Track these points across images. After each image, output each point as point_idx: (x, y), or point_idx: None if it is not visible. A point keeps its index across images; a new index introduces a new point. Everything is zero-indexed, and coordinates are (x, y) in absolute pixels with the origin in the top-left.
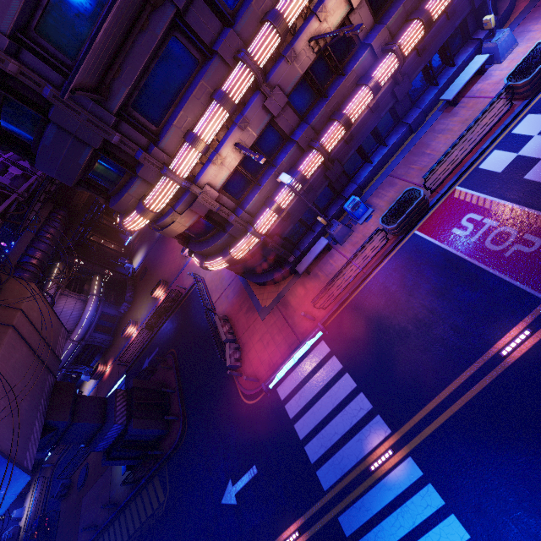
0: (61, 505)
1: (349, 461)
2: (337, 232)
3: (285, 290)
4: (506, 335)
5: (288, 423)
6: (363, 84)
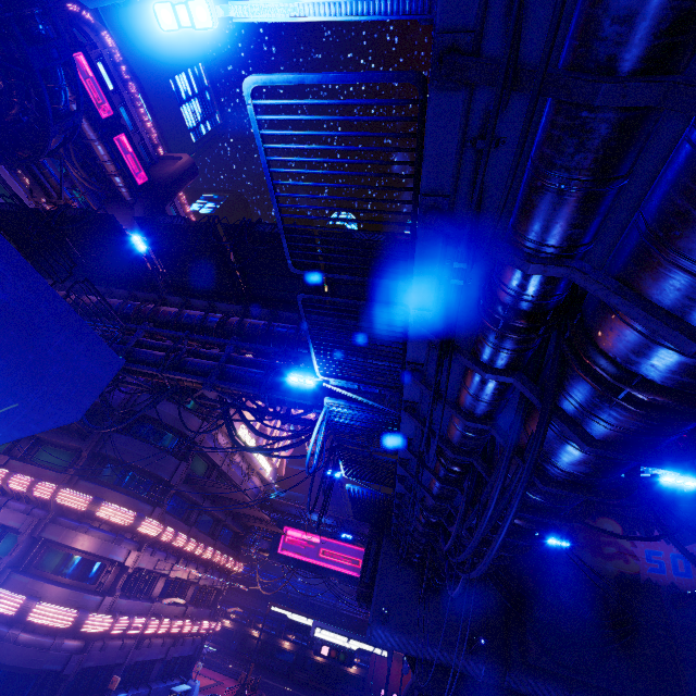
0: None
1: None
2: None
3: None
4: None
5: None
6: (181, 618)
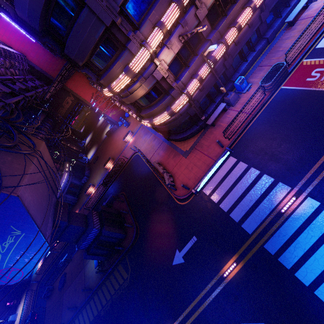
0: (46, 303)
1: (264, 212)
2: (231, 97)
3: (199, 138)
4: None
5: (215, 206)
6: (246, 6)
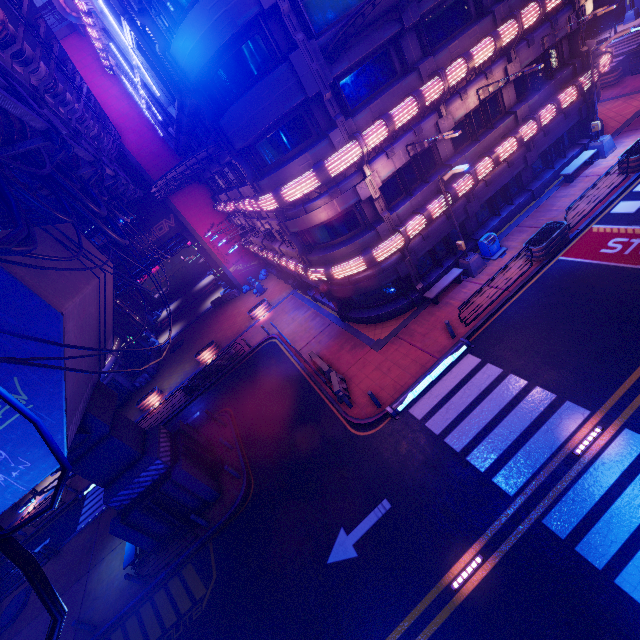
0: None
1: (540, 454)
2: (473, 261)
3: (406, 321)
4: None
5: (434, 440)
6: (509, 136)
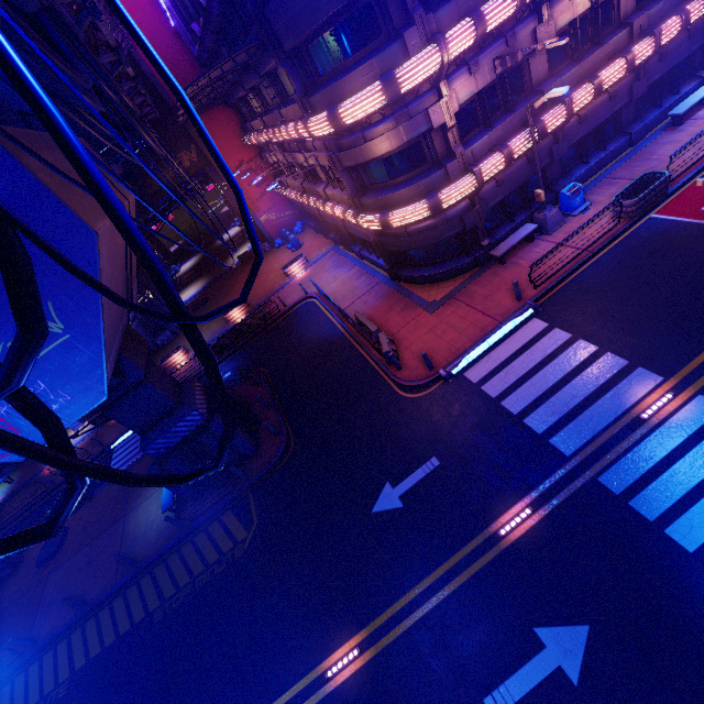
0: None
1: (603, 418)
2: (551, 215)
3: (466, 282)
4: None
5: (490, 403)
6: (618, 56)
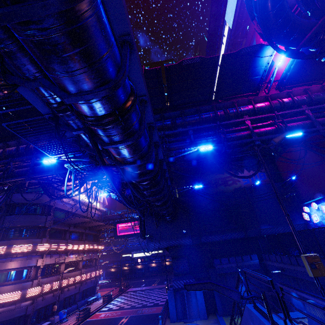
0: None
1: None
2: (57, 318)
3: None
4: (121, 321)
5: None
6: (79, 275)
